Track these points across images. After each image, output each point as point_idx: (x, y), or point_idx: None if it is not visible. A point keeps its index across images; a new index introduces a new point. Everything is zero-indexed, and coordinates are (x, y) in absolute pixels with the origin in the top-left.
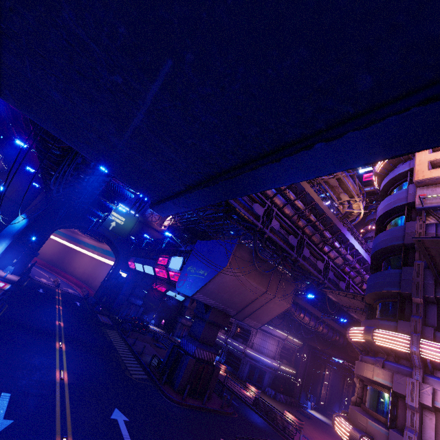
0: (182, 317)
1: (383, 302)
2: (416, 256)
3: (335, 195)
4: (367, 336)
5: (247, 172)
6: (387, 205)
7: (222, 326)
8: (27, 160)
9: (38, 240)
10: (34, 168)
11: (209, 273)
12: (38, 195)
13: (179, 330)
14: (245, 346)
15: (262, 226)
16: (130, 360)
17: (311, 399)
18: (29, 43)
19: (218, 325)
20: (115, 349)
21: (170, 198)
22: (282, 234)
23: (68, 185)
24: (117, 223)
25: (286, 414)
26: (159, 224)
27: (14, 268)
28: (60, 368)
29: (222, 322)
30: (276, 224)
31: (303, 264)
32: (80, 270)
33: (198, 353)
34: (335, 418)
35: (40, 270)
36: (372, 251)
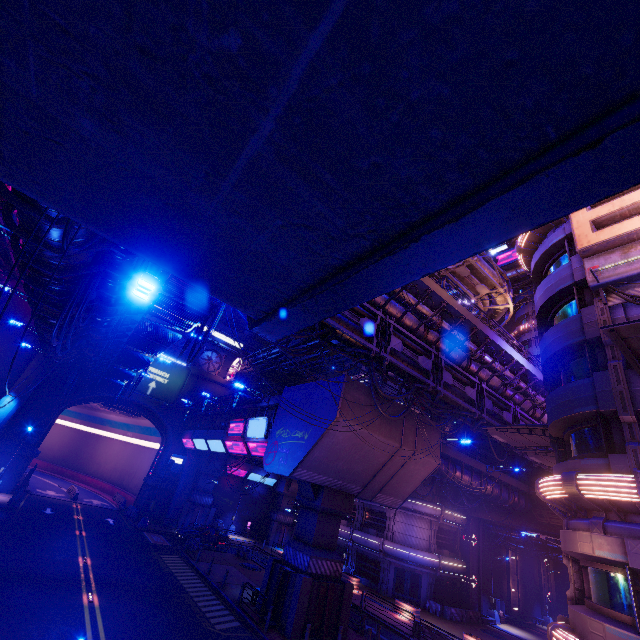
0: (277, 511)
1: (578, 430)
2: (608, 355)
3: (470, 289)
4: (569, 488)
5: (498, 197)
6: (547, 290)
7: (344, 514)
8: (11, 311)
9: (38, 431)
10: (21, 320)
11: (311, 435)
12: (31, 361)
13: (275, 533)
14: (382, 540)
15: (379, 349)
16: (208, 600)
17: (497, 605)
18: (36, 3)
19: (338, 514)
20: (180, 586)
21: (295, 301)
22: (408, 357)
23: (78, 337)
24: (158, 382)
25: (467, 639)
26: (221, 374)
27: (1, 482)
28: (93, 639)
29: (343, 507)
30: (396, 343)
31: (447, 395)
32: (108, 466)
33: (314, 565)
34: (552, 632)
35: (44, 478)
36: (543, 358)
